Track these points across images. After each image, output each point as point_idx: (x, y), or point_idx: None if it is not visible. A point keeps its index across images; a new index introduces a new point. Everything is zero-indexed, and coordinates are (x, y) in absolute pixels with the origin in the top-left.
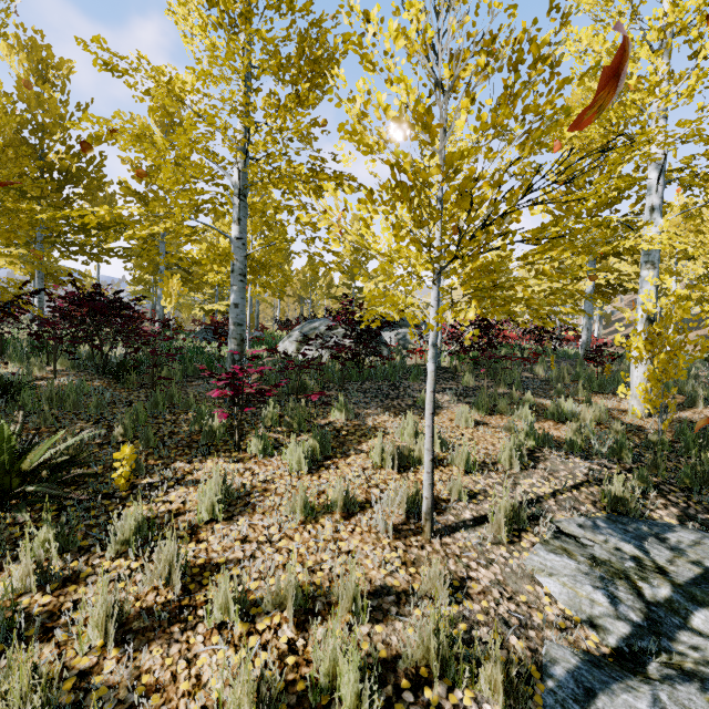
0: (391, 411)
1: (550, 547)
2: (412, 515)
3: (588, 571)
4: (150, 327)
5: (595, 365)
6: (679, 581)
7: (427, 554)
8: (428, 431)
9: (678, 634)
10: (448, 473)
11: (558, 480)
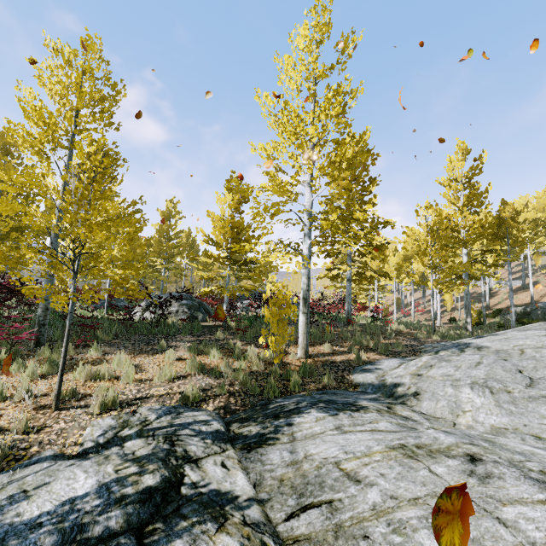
0: (134, 352)
1: (116, 417)
2: (61, 401)
3: (114, 425)
4: (33, 299)
5: (331, 326)
6: (146, 428)
7: (43, 416)
8: (62, 355)
9: (113, 447)
10: (115, 383)
11: (178, 388)
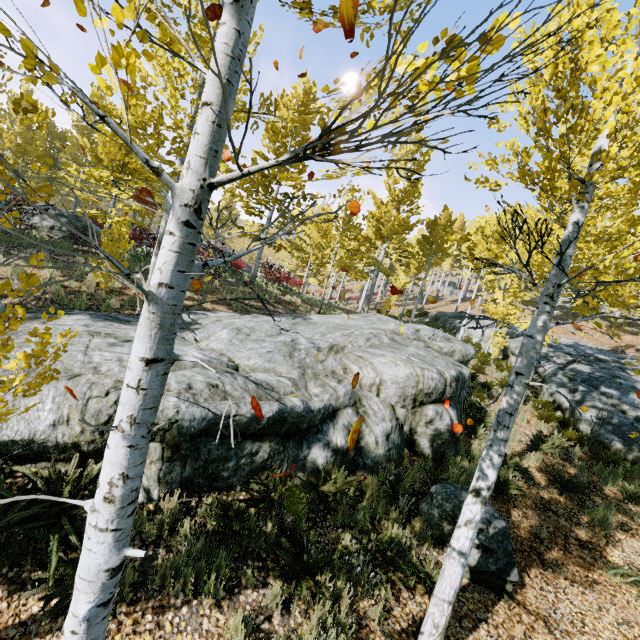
0: None
1: None
2: None
3: None
4: None
5: (217, 281)
6: None
7: None
8: None
9: None
10: None
11: None
